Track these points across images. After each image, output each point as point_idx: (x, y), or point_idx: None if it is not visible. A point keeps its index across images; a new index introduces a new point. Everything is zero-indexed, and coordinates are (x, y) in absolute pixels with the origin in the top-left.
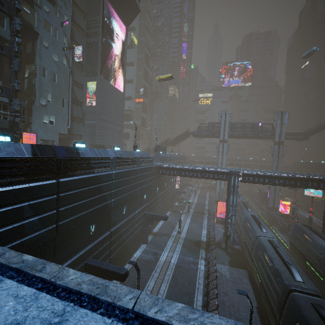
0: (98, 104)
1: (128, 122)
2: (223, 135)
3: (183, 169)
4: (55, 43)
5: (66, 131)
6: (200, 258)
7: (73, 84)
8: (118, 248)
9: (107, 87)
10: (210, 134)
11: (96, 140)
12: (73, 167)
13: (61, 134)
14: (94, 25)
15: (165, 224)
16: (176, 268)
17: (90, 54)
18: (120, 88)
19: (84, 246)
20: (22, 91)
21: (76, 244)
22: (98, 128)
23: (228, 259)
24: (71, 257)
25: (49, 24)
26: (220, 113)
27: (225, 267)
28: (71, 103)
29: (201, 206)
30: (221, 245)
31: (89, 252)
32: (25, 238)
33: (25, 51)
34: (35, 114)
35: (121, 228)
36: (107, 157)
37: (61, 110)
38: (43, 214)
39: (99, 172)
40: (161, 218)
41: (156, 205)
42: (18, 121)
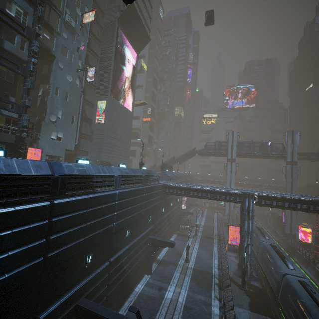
0: (106, 122)
1: (135, 139)
2: (231, 154)
3: (191, 189)
4: (70, 65)
5: (73, 147)
6: (213, 297)
7: (84, 102)
8: (118, 281)
9: (117, 106)
10: (217, 153)
11: (102, 157)
12: (72, 186)
13: (68, 150)
14: (108, 51)
15: (171, 249)
16: (185, 310)
17: (102, 76)
18: (128, 107)
19: (76, 281)
20: (34, 108)
21: (68, 279)
22: (105, 144)
23: (247, 300)
24: (60, 297)
25: (66, 49)
26: (227, 132)
27: (244, 312)
28: (81, 121)
29: (210, 229)
30: (236, 280)
31: (82, 290)
32: (0, 278)
33: (42, 72)
34: (43, 129)
35: (122, 257)
36: (111, 175)
37: (70, 126)
38: (28, 244)
39: (101, 192)
40: (167, 244)
41: (162, 228)
42: (24, 136)
